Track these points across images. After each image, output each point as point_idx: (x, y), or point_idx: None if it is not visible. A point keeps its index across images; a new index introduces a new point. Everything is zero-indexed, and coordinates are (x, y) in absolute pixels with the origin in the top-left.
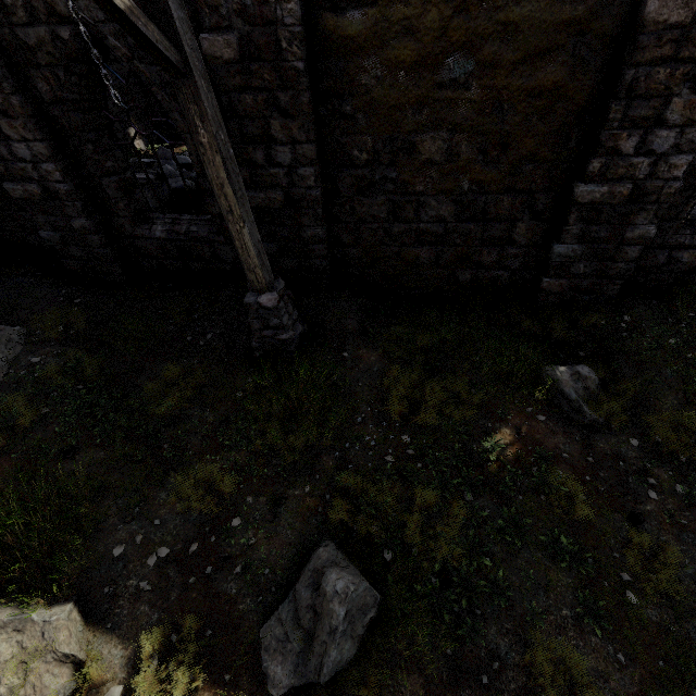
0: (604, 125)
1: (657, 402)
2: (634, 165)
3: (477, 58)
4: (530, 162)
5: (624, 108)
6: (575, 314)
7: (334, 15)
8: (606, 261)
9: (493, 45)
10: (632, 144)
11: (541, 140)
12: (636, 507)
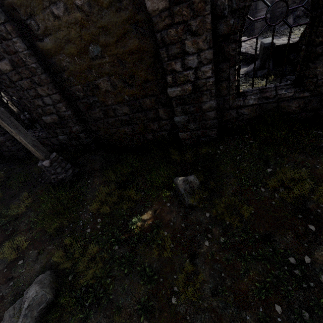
0: (162, 60)
1: (223, 192)
2: (186, 75)
3: (100, 44)
4: (147, 82)
5: (165, 51)
6: (198, 148)
7: (40, 42)
8: (202, 121)
9: (103, 37)
10: (179, 66)
11: (145, 72)
12: (196, 250)
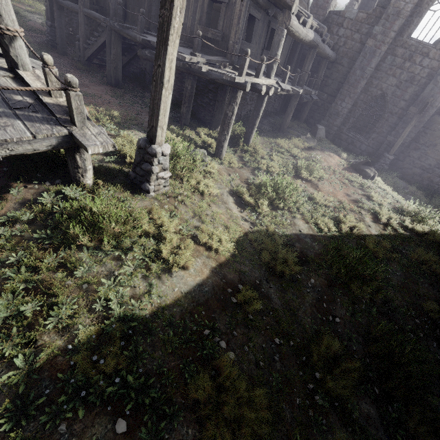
0: None
1: None
2: None
3: None
4: None
5: None
6: None
7: (438, 116)
8: None
9: None
10: None
11: None
12: None
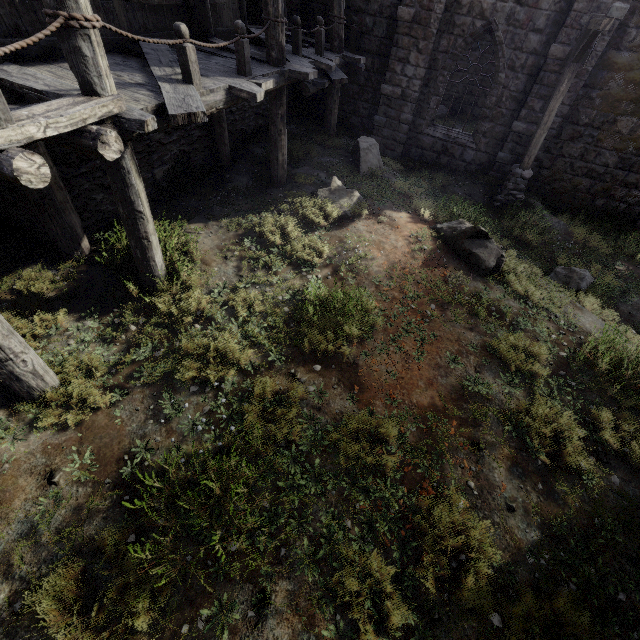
0: None
1: None
2: None
3: None
4: None
5: None
6: None
7: (615, 52)
8: None
9: None
10: None
11: None
12: None
